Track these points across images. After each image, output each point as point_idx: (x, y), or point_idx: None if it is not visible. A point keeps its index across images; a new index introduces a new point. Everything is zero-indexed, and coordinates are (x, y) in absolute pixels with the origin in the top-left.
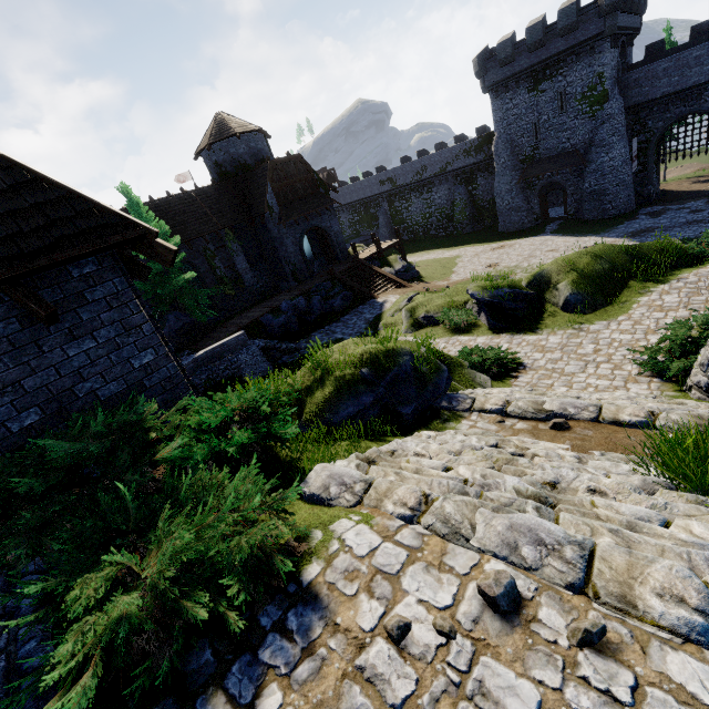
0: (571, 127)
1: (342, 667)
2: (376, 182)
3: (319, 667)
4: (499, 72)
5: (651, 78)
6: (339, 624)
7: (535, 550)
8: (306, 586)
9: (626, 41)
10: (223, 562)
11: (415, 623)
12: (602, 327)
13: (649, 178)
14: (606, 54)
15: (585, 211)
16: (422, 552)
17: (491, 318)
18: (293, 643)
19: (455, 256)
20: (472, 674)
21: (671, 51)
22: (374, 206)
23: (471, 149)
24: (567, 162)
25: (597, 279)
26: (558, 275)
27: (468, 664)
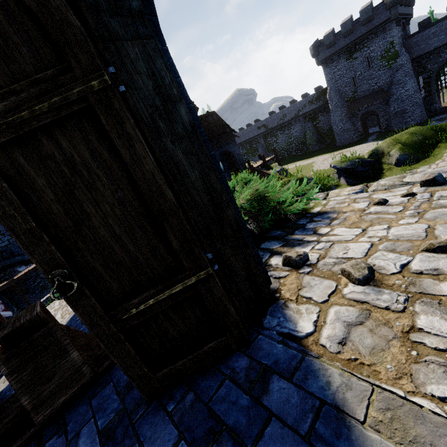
0: (376, 76)
1: (358, 215)
2: (255, 128)
3: (344, 219)
4: (326, 52)
5: (425, 39)
6: (346, 211)
7: (445, 173)
8: (316, 213)
9: (405, 22)
10: (272, 203)
11: (390, 200)
12: (425, 168)
13: (434, 99)
14: (394, 30)
15: (393, 125)
16: (377, 192)
17: (348, 178)
18: (323, 221)
19: (311, 162)
20: (434, 196)
21: (436, 22)
22: (255, 143)
23: (313, 99)
24: (377, 97)
25: (416, 145)
26: (388, 148)
27: (429, 196)
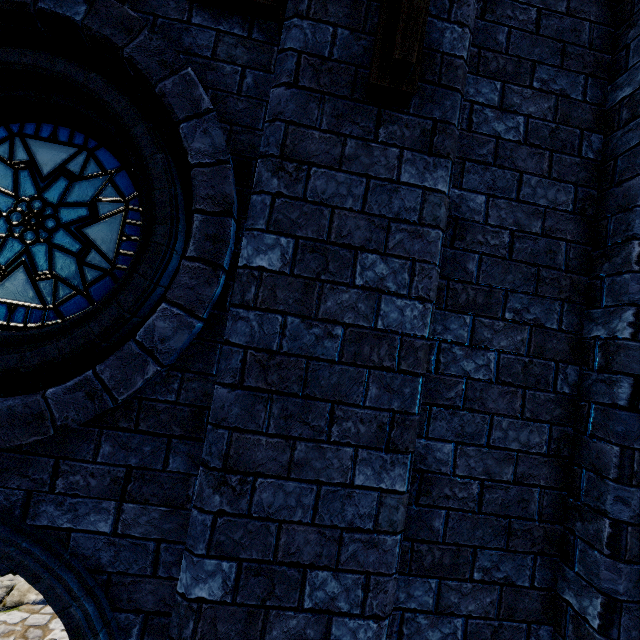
0: None
1: None
2: None
3: None
4: None
5: None
6: None
7: None
8: None
9: None
10: None
11: (61, 639)
12: None
13: None
14: None
15: None
16: None
17: None
18: None
19: None
20: None
21: None
22: None
23: None
24: None
25: None
26: None
27: None
